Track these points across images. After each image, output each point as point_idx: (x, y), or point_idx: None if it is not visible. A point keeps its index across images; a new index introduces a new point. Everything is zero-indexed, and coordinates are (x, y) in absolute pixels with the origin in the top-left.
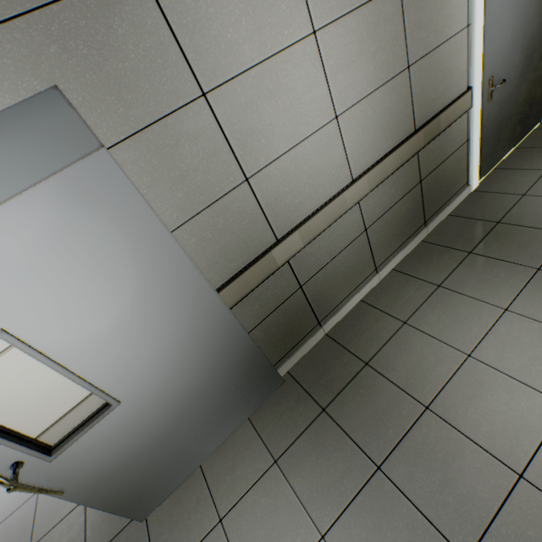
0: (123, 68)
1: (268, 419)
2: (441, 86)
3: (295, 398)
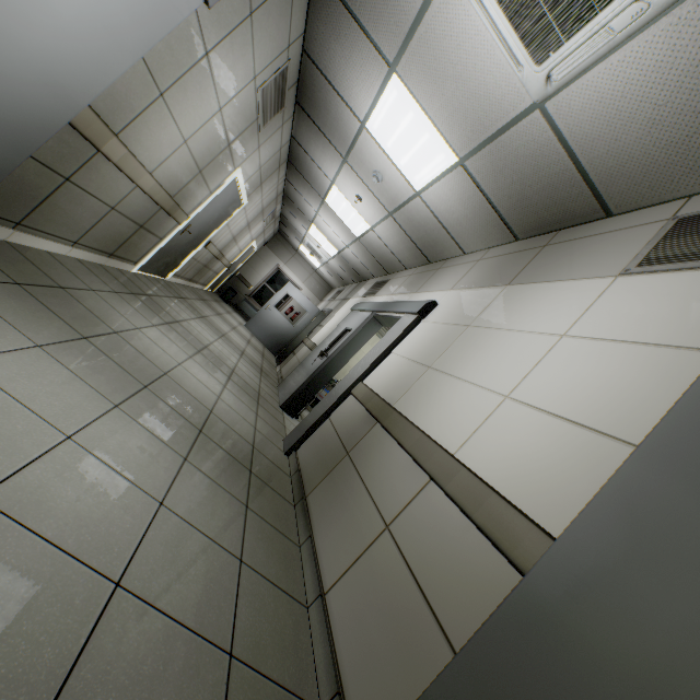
0: (224, 5)
1: None
2: (190, 198)
3: None
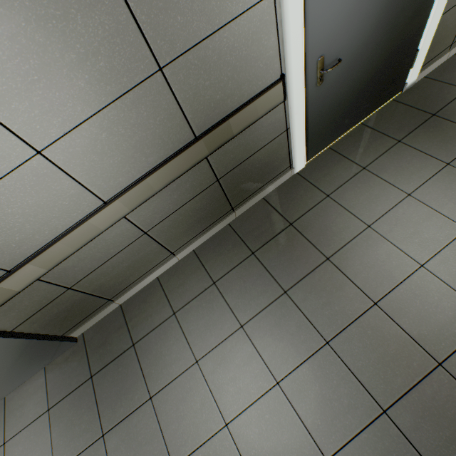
0: None
1: (56, 373)
2: (233, 81)
3: (79, 360)
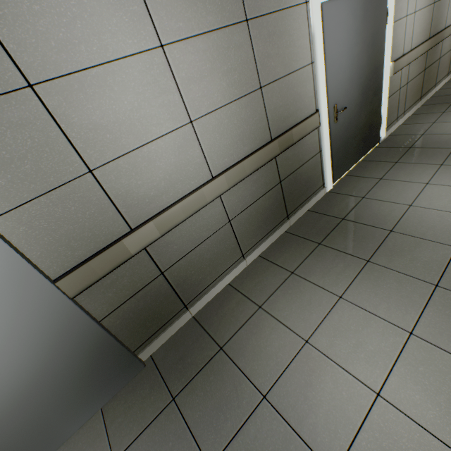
0: None
1: (120, 410)
2: (293, 107)
3: (151, 385)
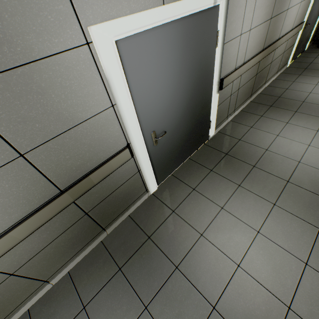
0: None
1: None
2: (90, 152)
3: None
